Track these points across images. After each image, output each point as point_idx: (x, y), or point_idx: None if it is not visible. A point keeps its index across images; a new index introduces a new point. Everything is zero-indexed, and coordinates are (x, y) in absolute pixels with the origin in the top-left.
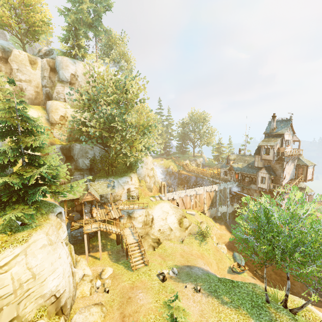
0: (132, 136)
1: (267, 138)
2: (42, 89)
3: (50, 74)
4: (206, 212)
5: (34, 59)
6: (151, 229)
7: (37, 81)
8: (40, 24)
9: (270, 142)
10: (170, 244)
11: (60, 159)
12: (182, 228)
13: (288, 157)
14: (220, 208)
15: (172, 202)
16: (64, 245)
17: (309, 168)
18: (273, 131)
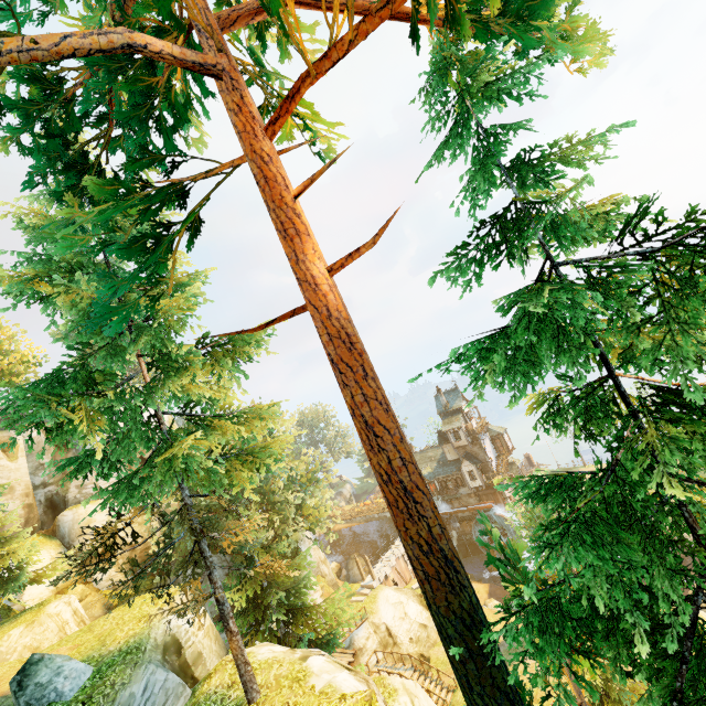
0: (290, 501)
1: (447, 419)
2: (34, 493)
3: (56, 454)
4: None
5: (6, 437)
6: (399, 648)
7: (24, 482)
8: (18, 369)
9: (454, 422)
10: (442, 650)
11: None
12: None
13: (481, 432)
14: None
15: (386, 584)
16: None
17: (504, 435)
18: (447, 407)
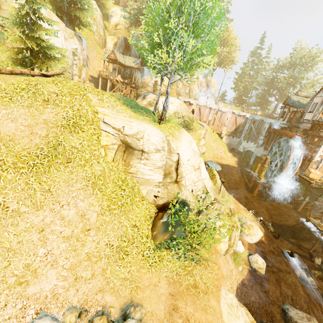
0: None
1: None
2: None
3: None
4: (222, 136)
5: None
6: (150, 107)
7: None
8: None
9: None
10: None
11: (121, 46)
12: (175, 117)
13: None
14: (245, 142)
15: (188, 106)
16: (67, 42)
17: None
18: None
